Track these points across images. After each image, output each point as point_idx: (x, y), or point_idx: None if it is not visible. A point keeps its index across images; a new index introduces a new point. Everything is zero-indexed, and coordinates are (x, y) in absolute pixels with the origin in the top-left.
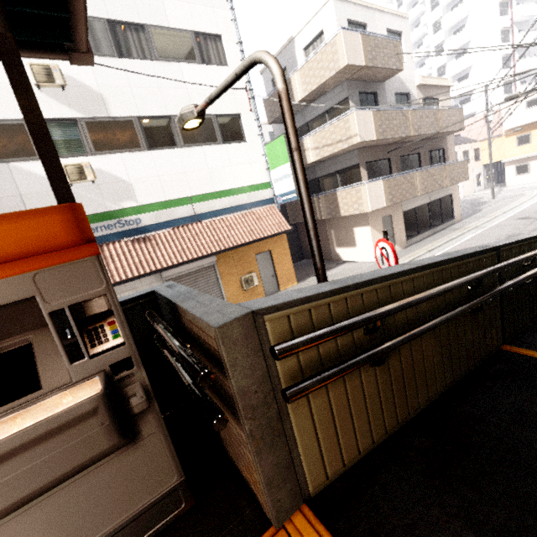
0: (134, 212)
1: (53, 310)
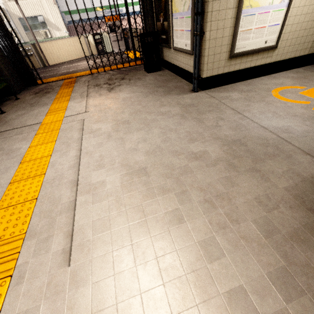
0: (121, 6)
1: (117, 25)
